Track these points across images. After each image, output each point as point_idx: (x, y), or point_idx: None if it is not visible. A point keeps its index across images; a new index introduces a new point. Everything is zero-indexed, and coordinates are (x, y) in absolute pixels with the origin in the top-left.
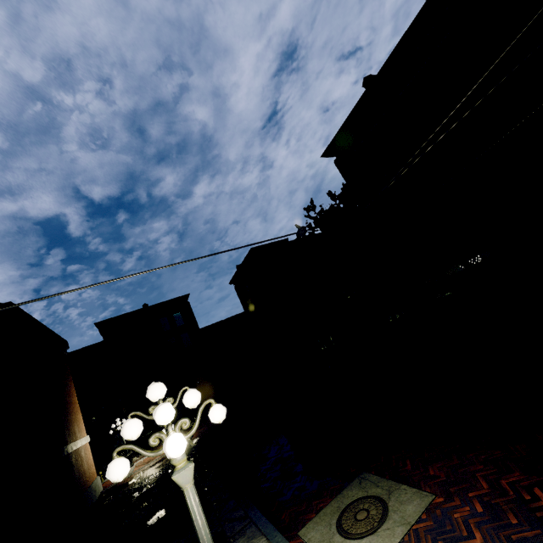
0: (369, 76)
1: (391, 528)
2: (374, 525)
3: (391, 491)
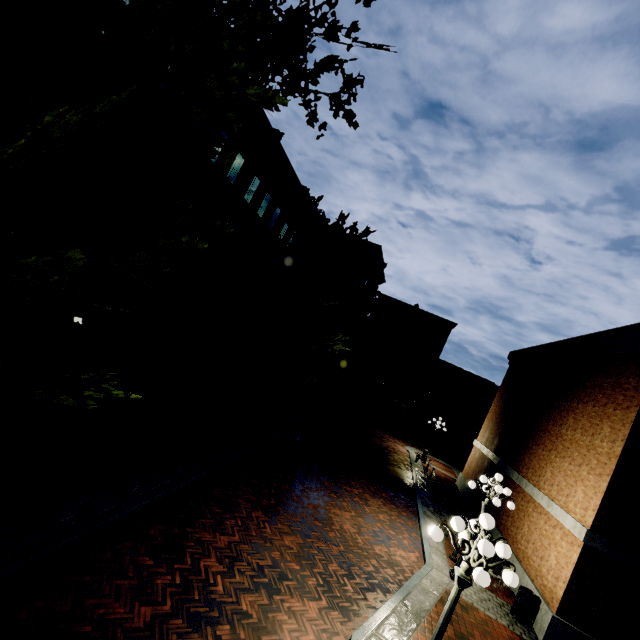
0: None
1: None
2: None
3: None
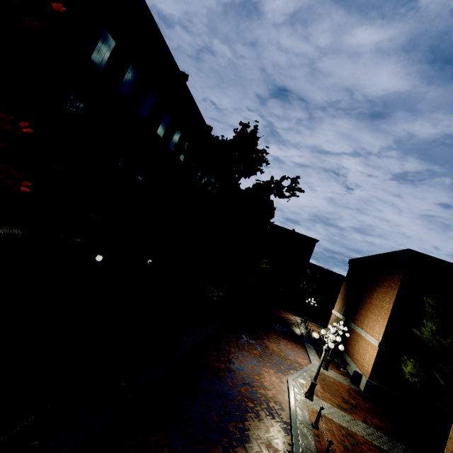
0: None
1: None
2: None
3: None
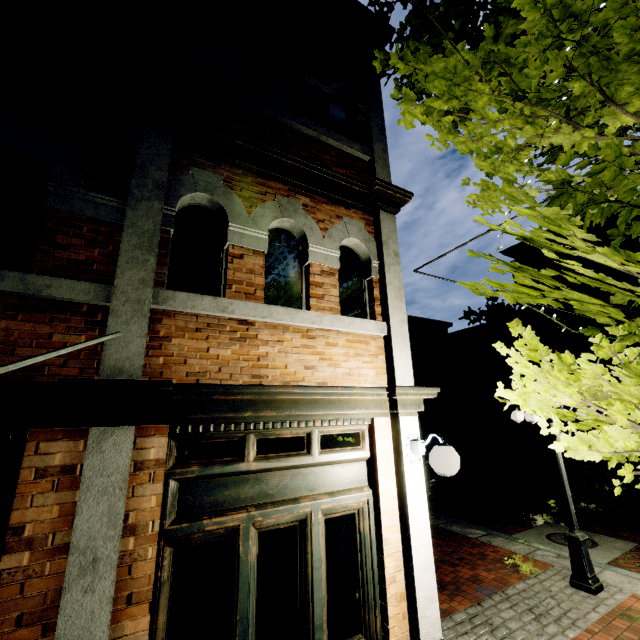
0: None
1: (607, 549)
2: (589, 545)
3: (591, 535)
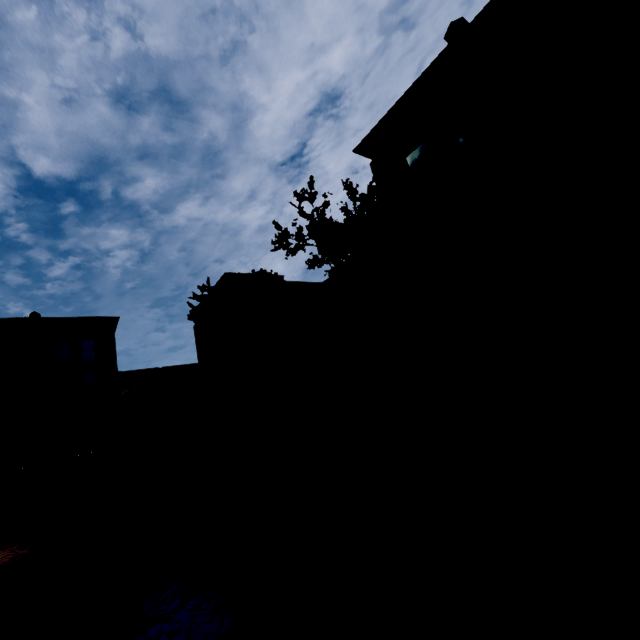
0: (460, 20)
1: None
2: None
3: None
